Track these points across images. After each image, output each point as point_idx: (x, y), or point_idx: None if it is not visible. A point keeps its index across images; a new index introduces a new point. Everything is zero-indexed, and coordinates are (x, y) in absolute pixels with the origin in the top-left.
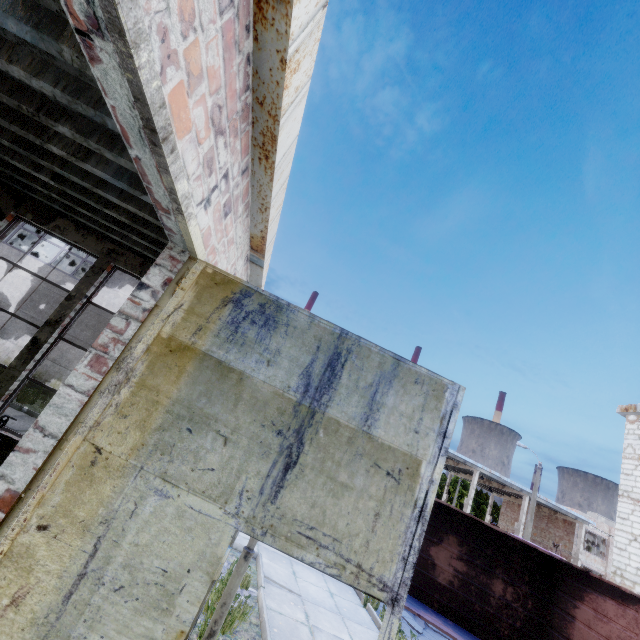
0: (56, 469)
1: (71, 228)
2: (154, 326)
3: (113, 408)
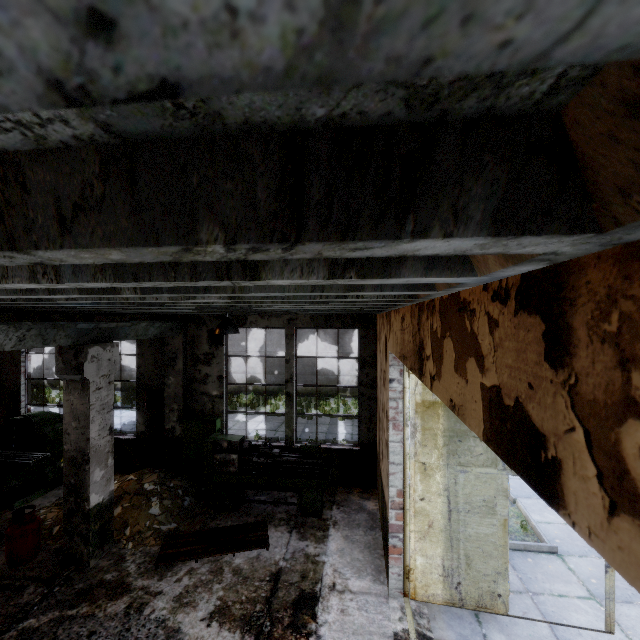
0: (411, 477)
1: (259, 319)
2: (411, 399)
3: (418, 444)
